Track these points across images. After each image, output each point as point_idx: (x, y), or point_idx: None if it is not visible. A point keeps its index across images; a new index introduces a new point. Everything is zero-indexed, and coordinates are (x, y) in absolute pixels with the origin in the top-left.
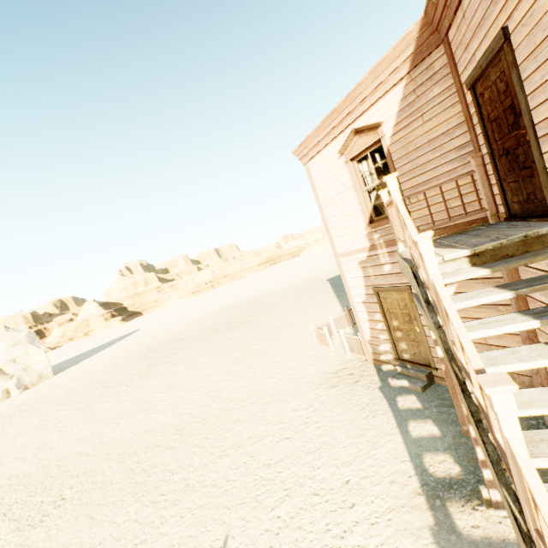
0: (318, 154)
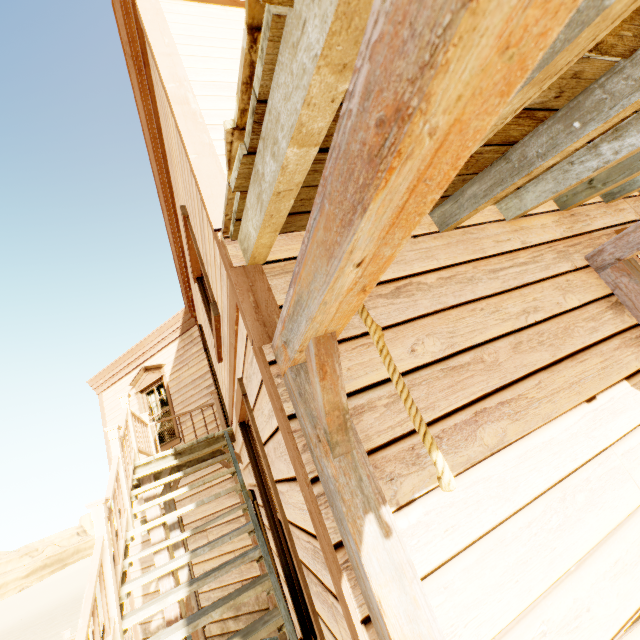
0: (113, 385)
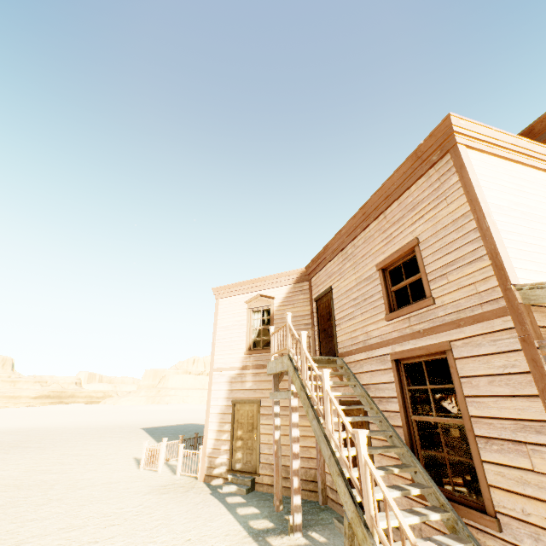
0: (230, 297)
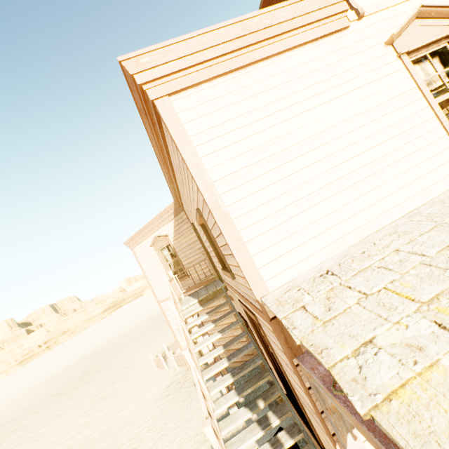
0: (139, 245)
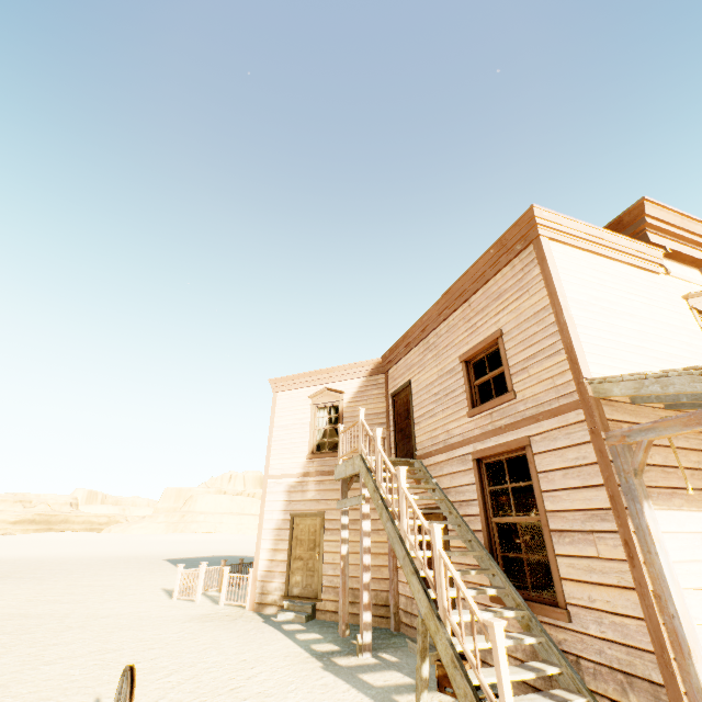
0: (290, 391)
